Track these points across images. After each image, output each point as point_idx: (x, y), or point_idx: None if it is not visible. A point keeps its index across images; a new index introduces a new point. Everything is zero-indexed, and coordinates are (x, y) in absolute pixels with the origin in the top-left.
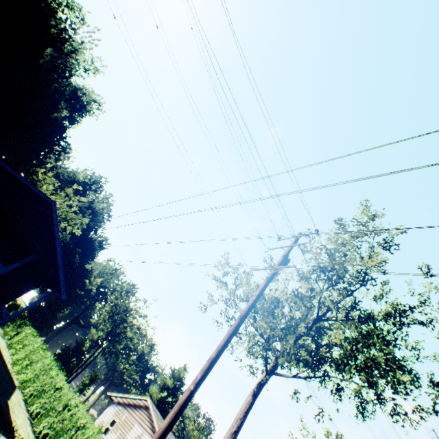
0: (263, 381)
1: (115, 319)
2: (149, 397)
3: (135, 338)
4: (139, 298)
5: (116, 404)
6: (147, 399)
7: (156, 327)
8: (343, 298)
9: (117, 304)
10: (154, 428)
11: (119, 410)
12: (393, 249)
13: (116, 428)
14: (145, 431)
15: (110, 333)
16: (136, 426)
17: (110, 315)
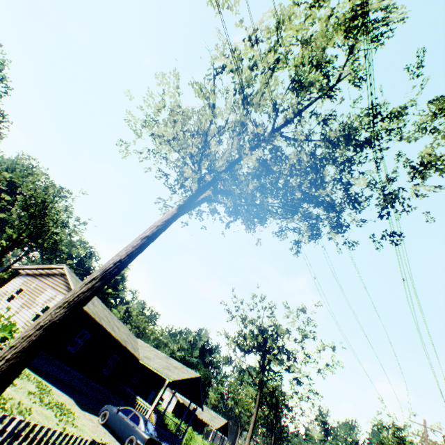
0: (193, 195)
1: (32, 213)
2: (65, 265)
3: (62, 234)
4: (61, 190)
5: (24, 276)
6: (63, 267)
7: (87, 223)
8: (309, 104)
9: (32, 195)
10: (71, 290)
11: (27, 280)
12: (385, 38)
13: (23, 295)
14: (59, 293)
15: (27, 227)
16: (48, 290)
17: (23, 208)
